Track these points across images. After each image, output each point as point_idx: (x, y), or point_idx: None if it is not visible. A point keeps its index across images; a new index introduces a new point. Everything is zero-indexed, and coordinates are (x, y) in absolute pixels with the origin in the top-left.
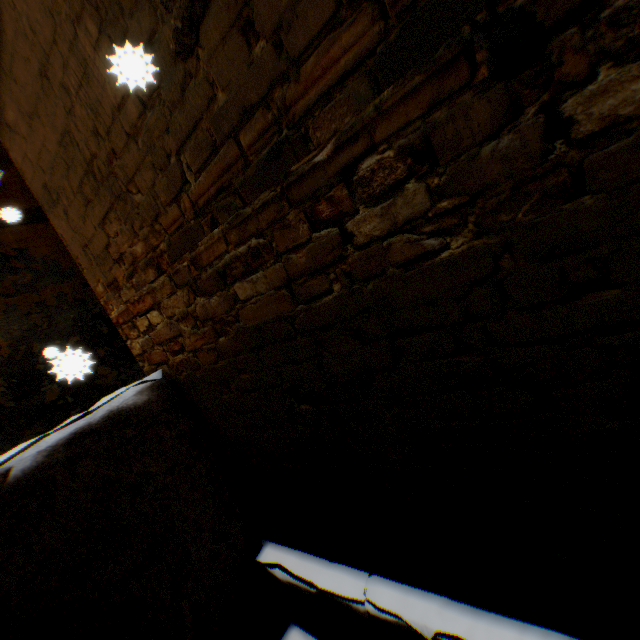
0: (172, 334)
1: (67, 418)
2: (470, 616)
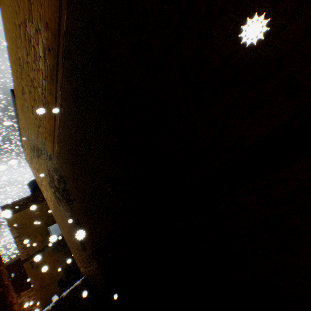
0: (83, 271)
1: (75, 281)
2: None
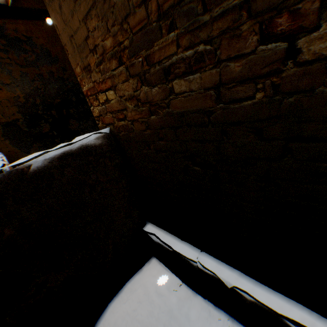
0: (120, 108)
1: (53, 142)
2: (253, 284)
